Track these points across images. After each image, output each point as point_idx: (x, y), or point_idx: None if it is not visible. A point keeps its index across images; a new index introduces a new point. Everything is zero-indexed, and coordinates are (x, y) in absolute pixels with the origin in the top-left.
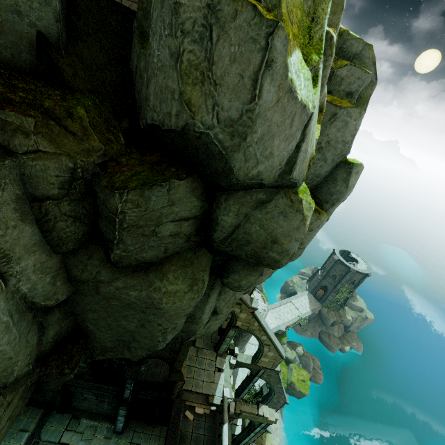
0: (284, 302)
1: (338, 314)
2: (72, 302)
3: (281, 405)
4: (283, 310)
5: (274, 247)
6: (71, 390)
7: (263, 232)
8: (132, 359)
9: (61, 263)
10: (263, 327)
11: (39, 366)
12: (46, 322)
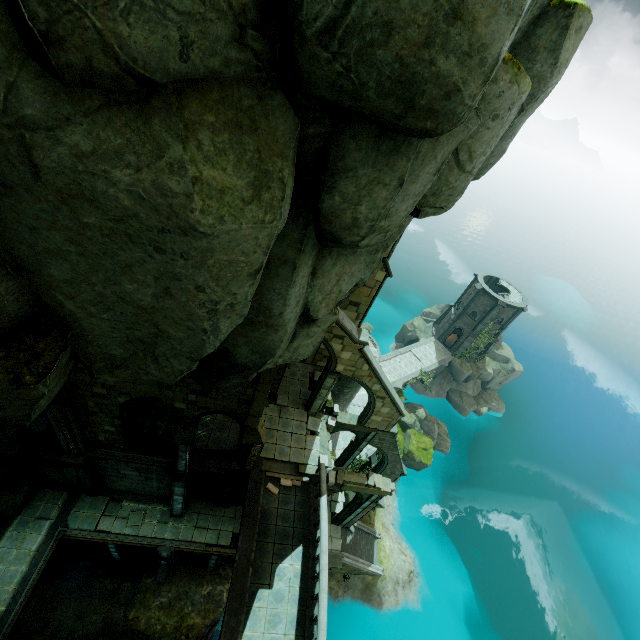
0: (400, 351)
1: (476, 366)
2: (1, 228)
3: (396, 477)
4: (399, 362)
5: (452, 34)
6: (101, 465)
7: None
8: (166, 382)
9: None
10: (375, 371)
11: None
12: None
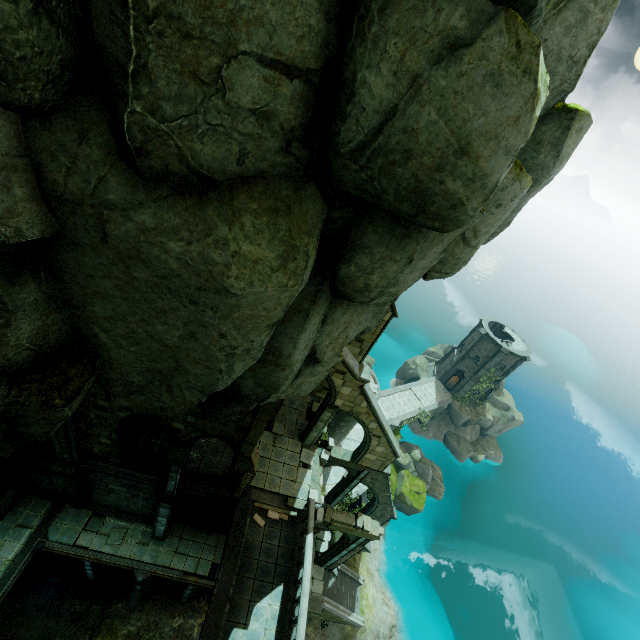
0: (400, 388)
1: (475, 411)
2: (62, 272)
3: (385, 520)
4: (398, 399)
5: (459, 165)
6: (90, 477)
7: (444, 127)
8: (175, 410)
9: (19, 143)
10: (373, 409)
11: (5, 385)
12: (10, 300)
